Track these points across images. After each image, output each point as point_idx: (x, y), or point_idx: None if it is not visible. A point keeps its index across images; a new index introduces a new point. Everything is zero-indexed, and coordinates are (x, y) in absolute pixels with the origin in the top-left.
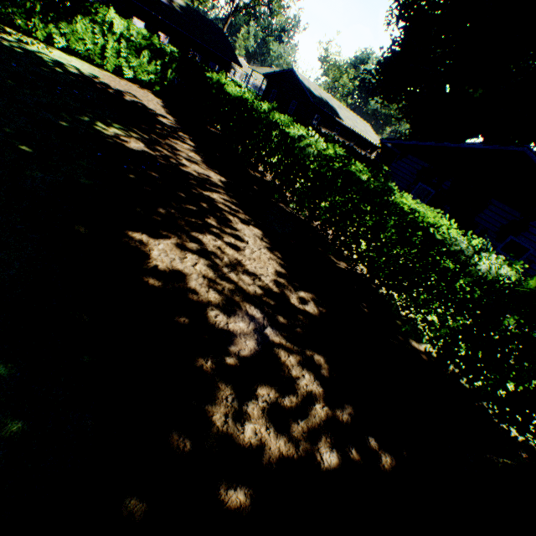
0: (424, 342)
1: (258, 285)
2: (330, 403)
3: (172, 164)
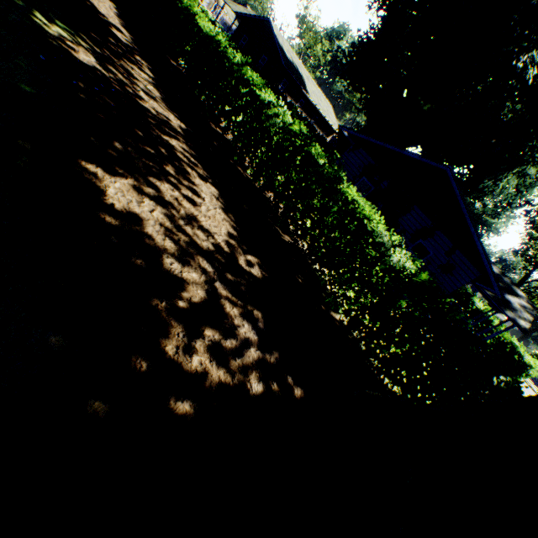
0: (340, 313)
1: (211, 242)
2: (262, 348)
3: (129, 94)
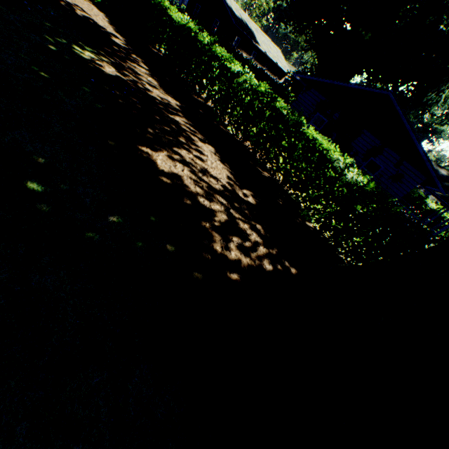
0: (313, 222)
1: (220, 185)
2: (267, 247)
3: (141, 89)
